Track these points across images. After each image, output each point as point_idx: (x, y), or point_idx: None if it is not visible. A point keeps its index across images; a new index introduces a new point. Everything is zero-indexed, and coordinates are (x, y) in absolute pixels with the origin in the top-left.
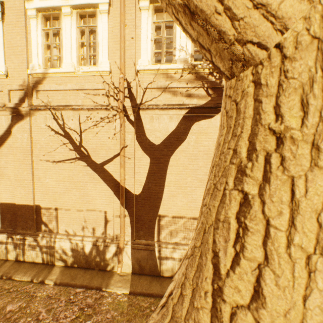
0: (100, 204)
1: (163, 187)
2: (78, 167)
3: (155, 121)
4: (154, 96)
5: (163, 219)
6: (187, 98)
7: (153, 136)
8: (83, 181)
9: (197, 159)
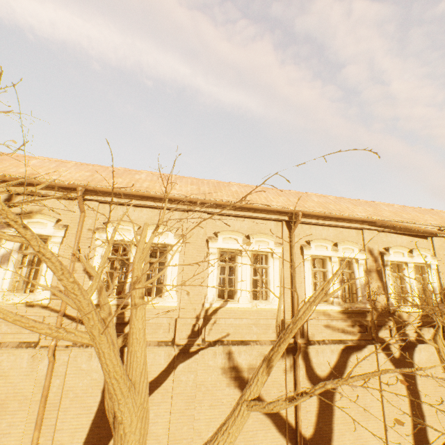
0: None
1: (332, 426)
2: None
3: (319, 354)
4: (317, 331)
5: None
6: (344, 334)
7: (319, 369)
8: (253, 429)
9: (356, 390)
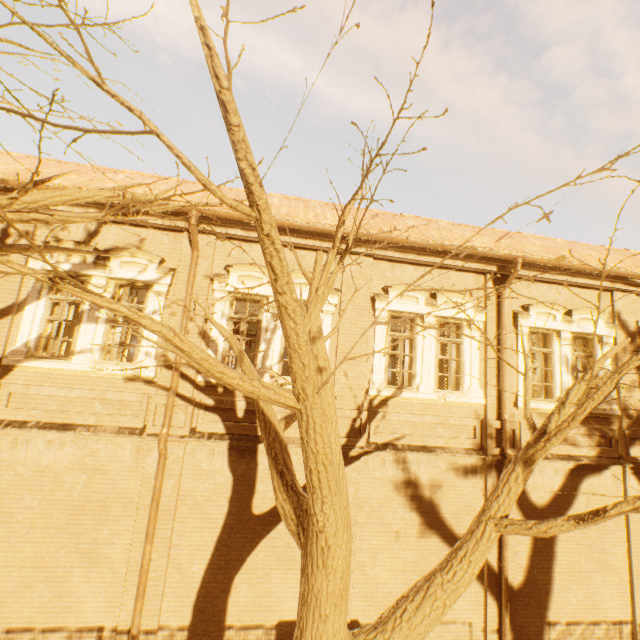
0: (461, 610)
1: (551, 574)
2: (429, 545)
3: (536, 473)
4: None
5: (554, 628)
6: (576, 447)
7: (535, 494)
8: None
9: (589, 529)
